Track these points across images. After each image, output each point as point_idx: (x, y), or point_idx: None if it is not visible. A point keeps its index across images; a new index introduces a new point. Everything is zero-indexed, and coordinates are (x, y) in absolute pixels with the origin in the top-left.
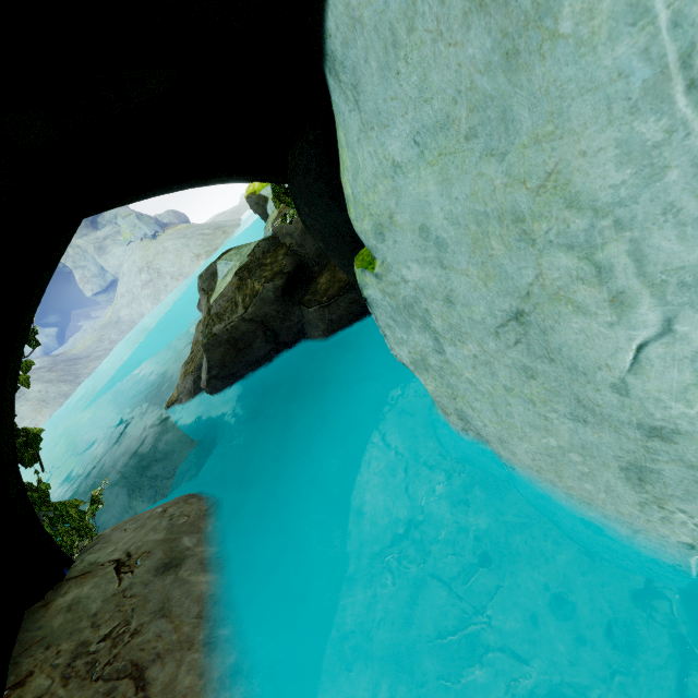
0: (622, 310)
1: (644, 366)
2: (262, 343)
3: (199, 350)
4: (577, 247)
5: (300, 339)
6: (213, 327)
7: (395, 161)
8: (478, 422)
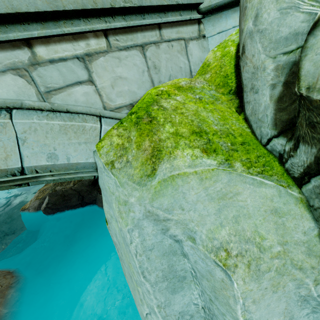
0: (142, 303)
1: (148, 318)
2: (76, 199)
3: (48, 188)
4: (135, 281)
5: (93, 203)
6: (56, 186)
7: (111, 215)
8: (130, 288)
